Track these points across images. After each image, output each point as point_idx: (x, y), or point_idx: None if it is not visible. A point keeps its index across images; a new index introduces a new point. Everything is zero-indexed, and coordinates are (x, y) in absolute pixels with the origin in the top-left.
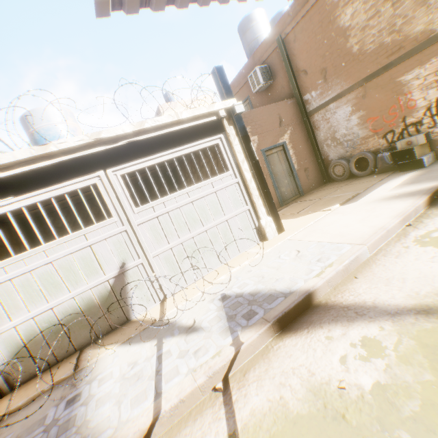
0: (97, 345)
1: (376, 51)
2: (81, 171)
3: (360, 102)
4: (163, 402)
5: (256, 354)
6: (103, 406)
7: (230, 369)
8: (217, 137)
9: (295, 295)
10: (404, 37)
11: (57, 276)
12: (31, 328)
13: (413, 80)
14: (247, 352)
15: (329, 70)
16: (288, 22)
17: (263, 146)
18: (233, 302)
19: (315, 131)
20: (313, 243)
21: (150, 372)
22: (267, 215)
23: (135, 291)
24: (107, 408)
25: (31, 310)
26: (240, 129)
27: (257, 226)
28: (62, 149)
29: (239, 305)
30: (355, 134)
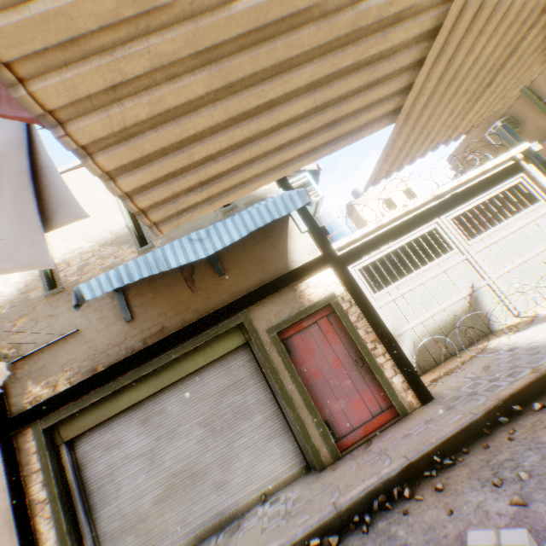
0: (477, 345)
1: None
2: (425, 220)
3: None
4: None
5: None
6: None
7: None
8: (517, 177)
9: None
10: None
11: (428, 294)
12: (422, 330)
13: None
14: None
15: None
16: None
17: None
18: None
19: None
20: None
21: None
22: None
23: (487, 307)
24: None
25: (418, 317)
26: (539, 164)
27: None
28: (415, 207)
29: None
30: None
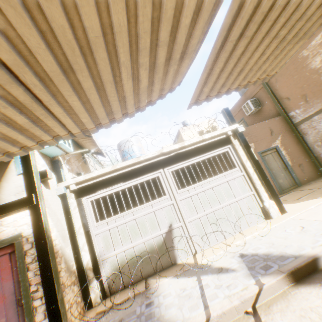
0: (155, 276)
1: None
2: (152, 169)
3: None
4: (211, 311)
5: (275, 295)
6: (170, 309)
7: (256, 300)
8: (227, 147)
9: (303, 256)
10: None
11: (137, 228)
12: (122, 257)
13: None
14: (268, 291)
15: (308, 94)
16: None
17: (259, 149)
18: (250, 259)
19: (303, 136)
20: (315, 222)
21: (197, 294)
22: (269, 199)
23: (177, 244)
24: (173, 310)
25: (123, 246)
26: (242, 141)
27: (261, 207)
28: (145, 159)
29: (255, 260)
30: None
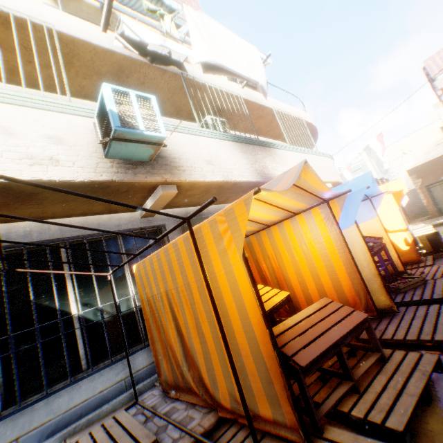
0: None
1: None
2: None
3: None
4: None
5: None
6: None
7: None
8: None
9: None
10: None
11: None
12: None
13: None
14: None
15: None
16: None
17: (425, 183)
18: None
19: None
20: None
21: None
22: None
23: None
24: None
25: None
26: None
27: None
28: None
29: None
30: None
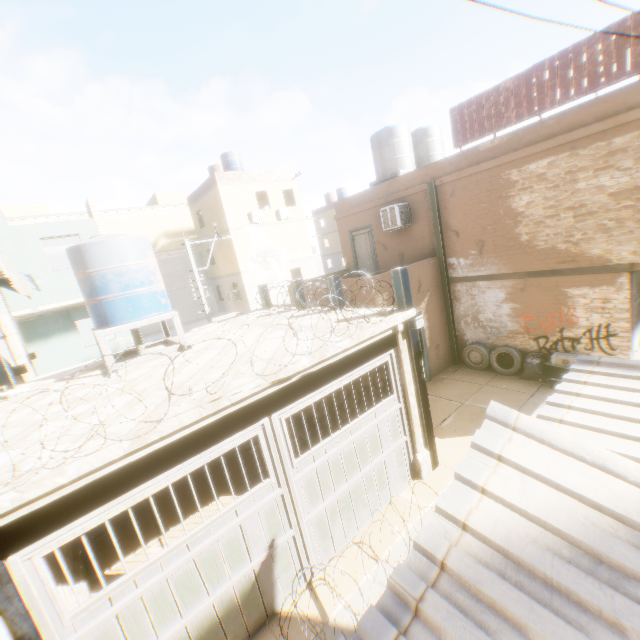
0: None
1: (547, 251)
2: (246, 423)
3: (516, 293)
4: None
5: None
6: None
7: None
8: (388, 353)
9: None
10: (579, 253)
11: (196, 576)
12: None
13: (579, 297)
14: None
15: (488, 244)
16: (448, 169)
17: None
18: None
19: (454, 301)
20: None
21: None
22: (424, 446)
23: (280, 574)
24: None
25: (160, 632)
26: (414, 344)
27: (412, 460)
28: (234, 402)
29: None
30: (503, 324)
